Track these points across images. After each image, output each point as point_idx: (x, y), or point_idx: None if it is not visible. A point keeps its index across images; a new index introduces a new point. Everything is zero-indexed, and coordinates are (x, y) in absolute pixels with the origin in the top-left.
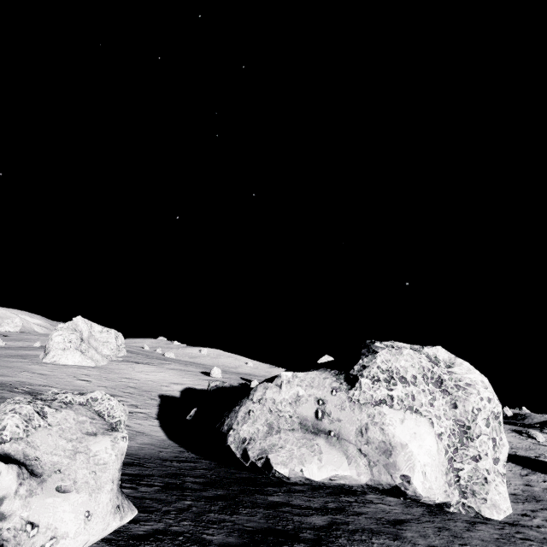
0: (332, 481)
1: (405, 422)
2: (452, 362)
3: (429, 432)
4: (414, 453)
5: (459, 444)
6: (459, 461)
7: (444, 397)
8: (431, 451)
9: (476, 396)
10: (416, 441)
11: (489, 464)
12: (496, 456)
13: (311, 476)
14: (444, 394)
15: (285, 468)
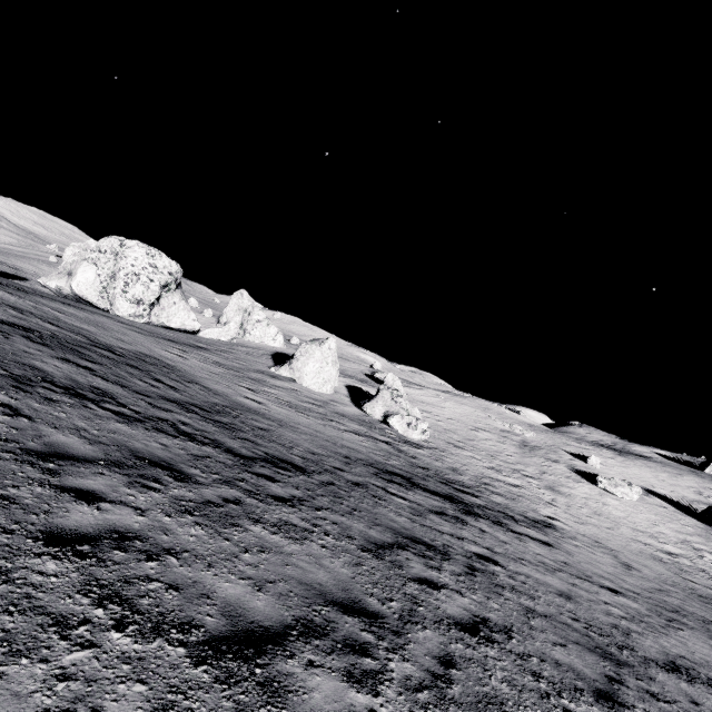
0: (61, 291)
1: (86, 267)
2: (130, 248)
3: (93, 272)
4: (77, 276)
5: (110, 281)
6: (109, 289)
7: (114, 262)
8: (89, 279)
9: (125, 262)
10: (83, 273)
11: (118, 291)
12: (125, 290)
13: (51, 286)
14: (115, 260)
15: (41, 281)
